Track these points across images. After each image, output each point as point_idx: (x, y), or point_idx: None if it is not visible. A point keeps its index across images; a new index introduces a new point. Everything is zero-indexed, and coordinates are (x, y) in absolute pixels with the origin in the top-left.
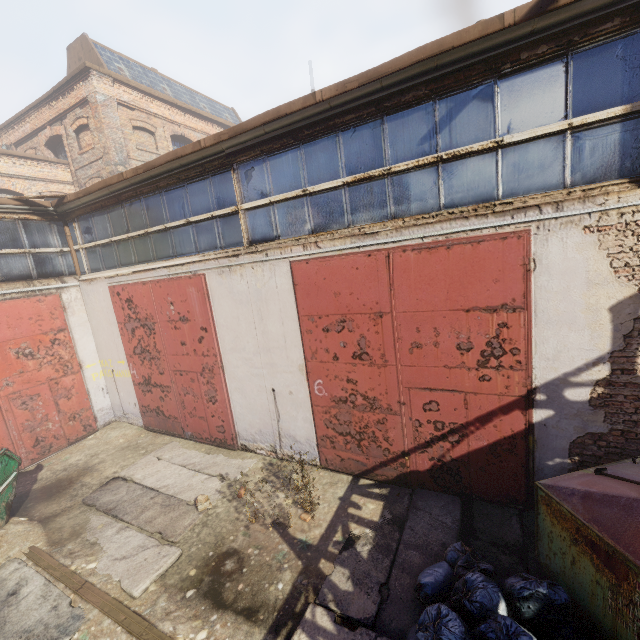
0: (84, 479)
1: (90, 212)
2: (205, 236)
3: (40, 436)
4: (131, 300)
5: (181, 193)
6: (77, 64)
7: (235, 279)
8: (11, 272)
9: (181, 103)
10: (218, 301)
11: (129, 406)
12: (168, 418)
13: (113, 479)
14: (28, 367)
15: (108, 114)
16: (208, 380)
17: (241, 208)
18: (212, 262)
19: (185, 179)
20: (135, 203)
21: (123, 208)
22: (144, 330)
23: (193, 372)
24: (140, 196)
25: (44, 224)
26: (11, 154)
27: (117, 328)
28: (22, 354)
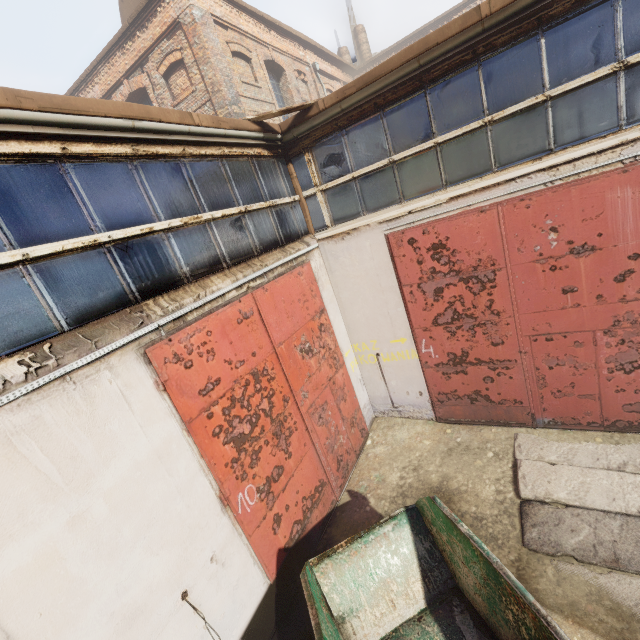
0: (461, 508)
1: (346, 125)
2: None
3: (338, 455)
4: (442, 245)
5: (611, 11)
6: None
7: None
8: (264, 237)
9: (266, 15)
10: None
11: (406, 396)
12: (498, 404)
13: (523, 504)
14: (311, 368)
15: (208, 36)
16: (624, 339)
17: None
18: None
19: None
20: (463, 75)
21: (429, 94)
22: (466, 286)
23: (584, 331)
24: (480, 57)
25: (272, 163)
26: None
27: (396, 294)
28: (304, 352)
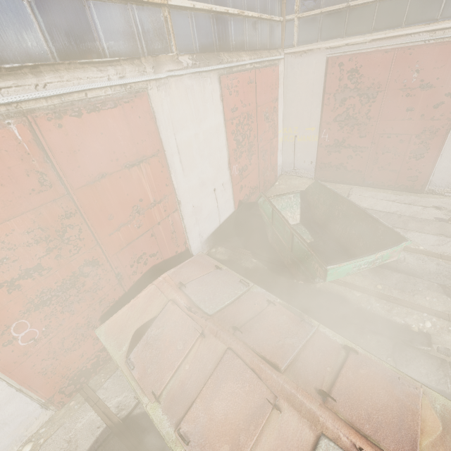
0: None
1: None
2: None
3: (264, 180)
4: (357, 70)
5: None
6: None
7: None
8: (263, 40)
9: None
10: None
11: (303, 164)
12: (349, 172)
13: None
14: (266, 128)
15: None
16: (423, 141)
17: None
18: None
19: None
20: None
21: None
22: (360, 99)
23: (407, 134)
24: None
25: None
26: None
27: (319, 99)
28: (265, 117)
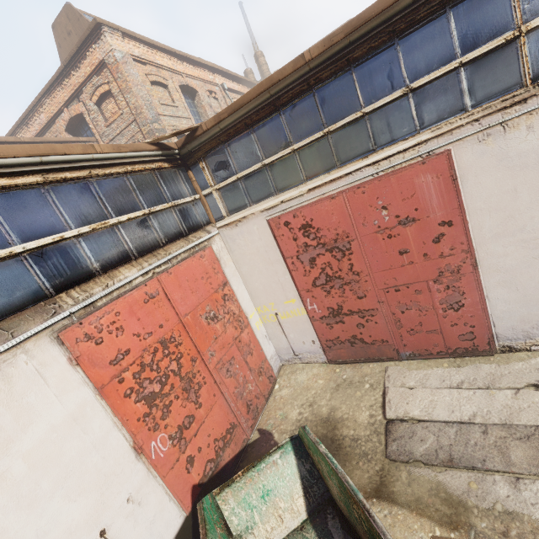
0: (343, 432)
1: (226, 140)
2: (440, 100)
3: (247, 400)
4: (309, 225)
5: (394, 53)
6: (67, 40)
7: (514, 137)
8: (169, 231)
9: (178, 51)
10: (474, 179)
11: (303, 345)
12: (370, 344)
13: (388, 424)
14: (217, 331)
15: (129, 71)
16: (448, 285)
17: (527, 28)
18: (466, 128)
19: (405, 27)
20: (304, 100)
21: (282, 115)
22: (331, 255)
23: (420, 282)
24: (313, 87)
25: (173, 172)
26: (49, 141)
27: (282, 265)
28: (209, 319)
